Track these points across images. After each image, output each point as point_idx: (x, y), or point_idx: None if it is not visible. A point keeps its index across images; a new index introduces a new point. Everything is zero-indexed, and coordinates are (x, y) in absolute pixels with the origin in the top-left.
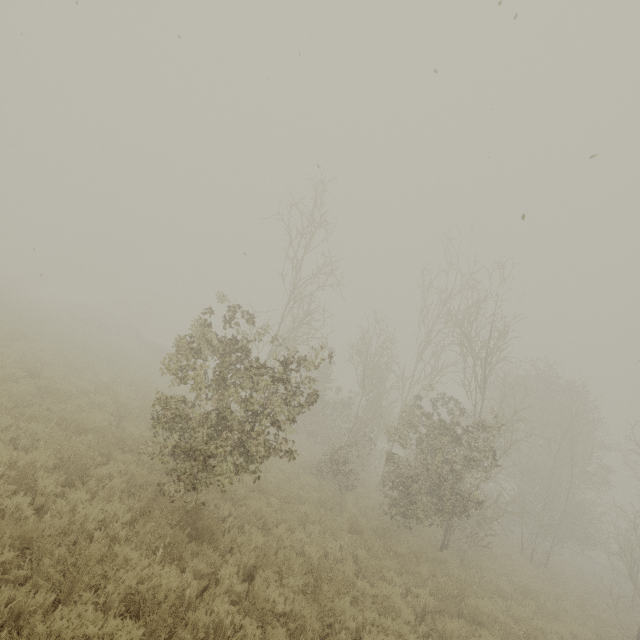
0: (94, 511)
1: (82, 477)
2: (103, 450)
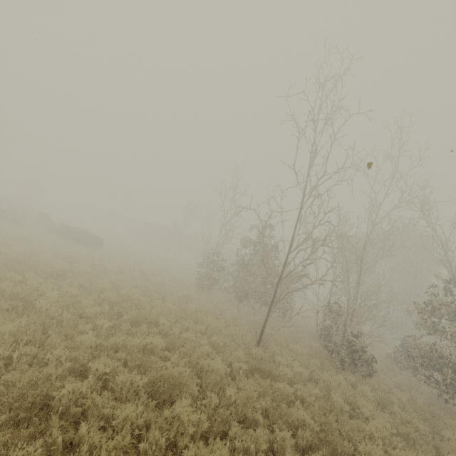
0: None
1: None
2: None
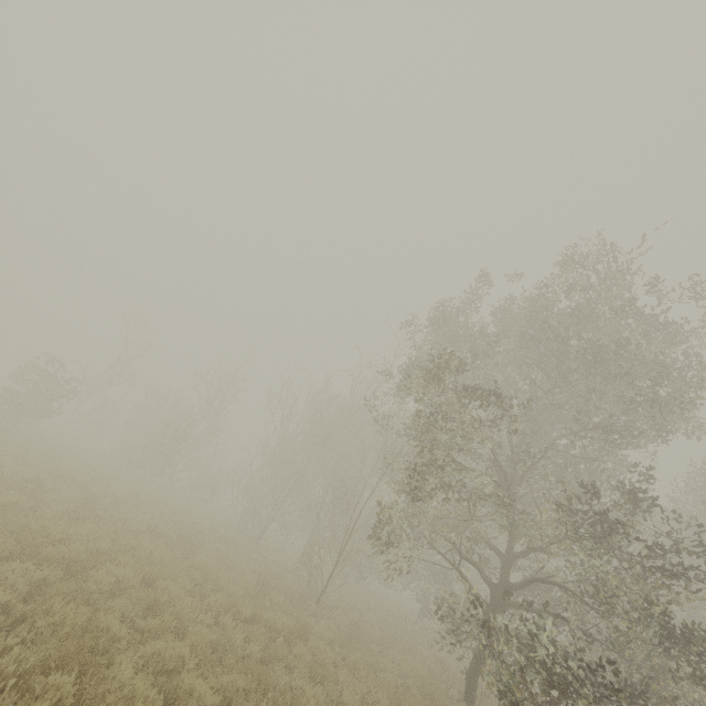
0: None
1: None
2: None
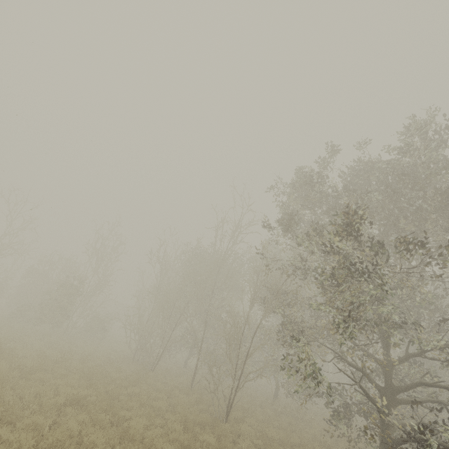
0: None
1: None
2: None
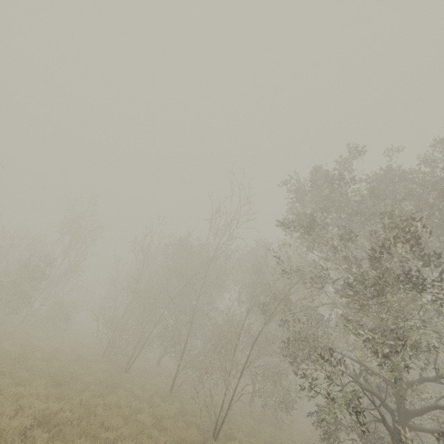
0: None
1: None
2: None
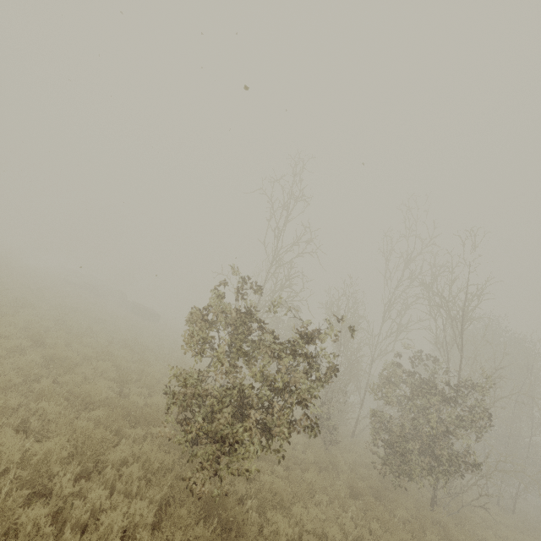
0: (118, 517)
1: (96, 464)
2: (113, 426)
